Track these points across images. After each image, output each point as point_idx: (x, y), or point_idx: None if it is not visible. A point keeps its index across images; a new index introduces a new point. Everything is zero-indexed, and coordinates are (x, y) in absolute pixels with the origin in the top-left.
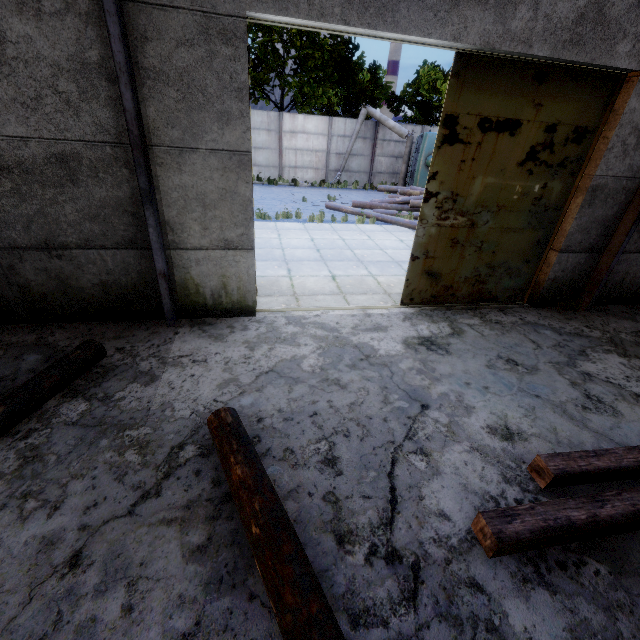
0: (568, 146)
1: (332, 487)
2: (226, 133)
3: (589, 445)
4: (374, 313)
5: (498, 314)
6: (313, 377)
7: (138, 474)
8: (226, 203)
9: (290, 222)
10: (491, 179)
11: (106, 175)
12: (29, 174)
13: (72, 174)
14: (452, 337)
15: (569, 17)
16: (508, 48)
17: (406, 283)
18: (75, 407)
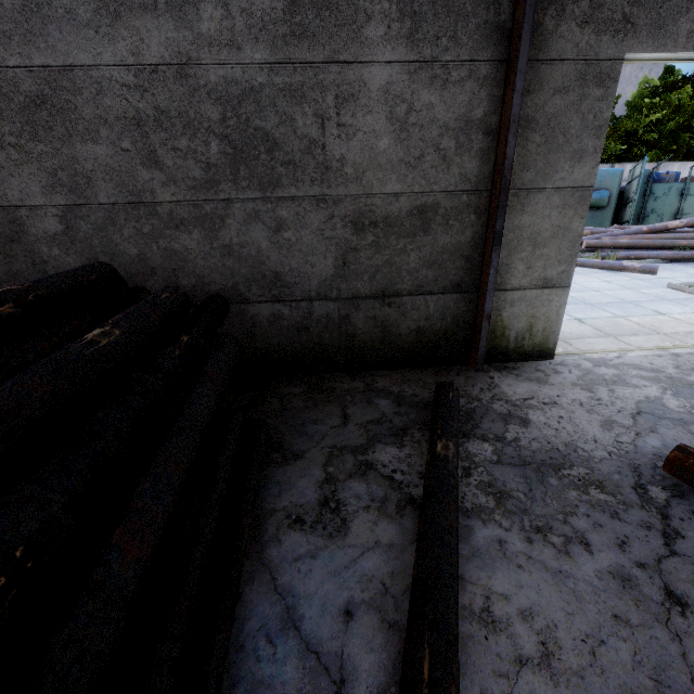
0: None
1: None
2: (575, 170)
3: None
4: (680, 352)
5: None
6: None
7: (630, 513)
8: (556, 240)
9: None
10: None
11: (455, 222)
12: (390, 227)
13: (426, 224)
14: None
15: None
16: None
17: None
18: (480, 447)
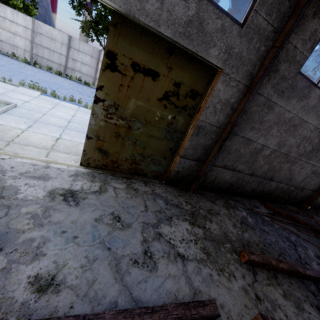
0: (187, 99)
1: None
2: None
3: (108, 299)
4: (54, 166)
5: (141, 184)
6: None
7: None
8: None
9: (71, 104)
10: (141, 103)
11: None
12: None
13: None
14: (93, 194)
15: (183, 18)
16: (144, 20)
17: (84, 152)
18: None
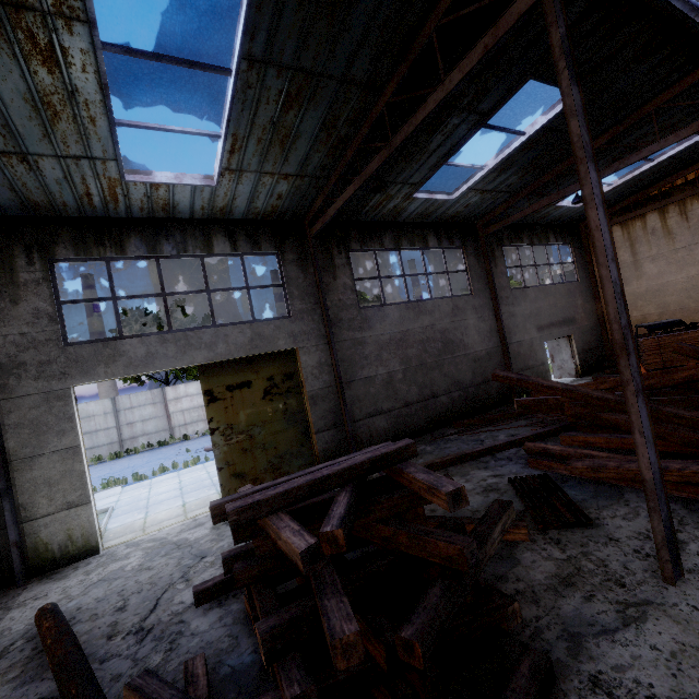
0: (286, 382)
1: (117, 618)
2: (63, 440)
3: None
4: (201, 517)
5: None
6: (131, 572)
7: None
8: (67, 478)
9: (166, 474)
10: (249, 410)
11: None
12: None
13: None
14: None
15: (246, 341)
16: (221, 359)
17: (222, 487)
18: None
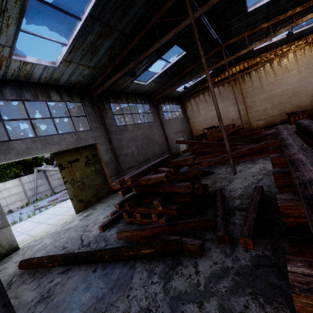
0: (94, 158)
1: (66, 250)
2: None
3: None
4: (68, 221)
5: (106, 199)
6: (52, 243)
7: None
8: None
9: (18, 223)
10: (80, 171)
11: None
12: None
13: None
14: (93, 211)
15: (74, 140)
16: (64, 149)
17: (74, 207)
18: None
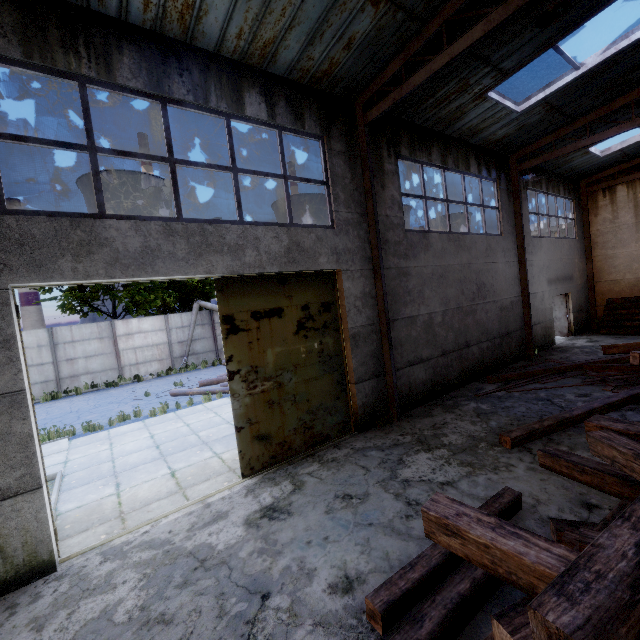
0: (323, 315)
1: None
2: None
3: (415, 556)
4: (215, 500)
5: (333, 451)
6: (128, 628)
7: None
8: None
9: (127, 424)
10: (279, 348)
11: None
12: None
13: None
14: (294, 494)
15: (281, 251)
16: (249, 271)
17: (240, 455)
18: None
